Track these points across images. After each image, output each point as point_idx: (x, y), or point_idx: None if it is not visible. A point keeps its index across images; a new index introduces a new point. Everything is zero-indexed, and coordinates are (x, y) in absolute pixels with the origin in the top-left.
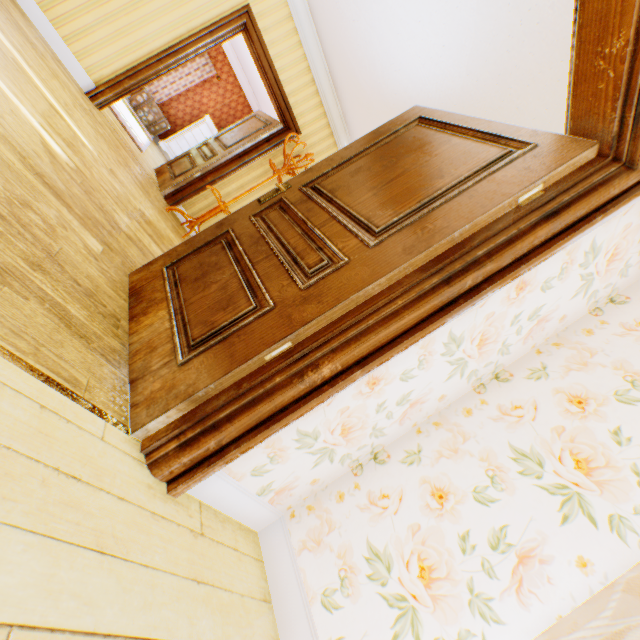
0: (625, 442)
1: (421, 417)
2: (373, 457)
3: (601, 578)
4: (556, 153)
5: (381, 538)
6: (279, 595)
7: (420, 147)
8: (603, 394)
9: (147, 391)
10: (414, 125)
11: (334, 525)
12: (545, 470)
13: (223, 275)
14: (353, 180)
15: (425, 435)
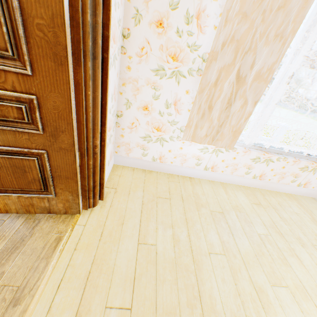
0: (182, 34)
1: (117, 89)
2: (117, 117)
3: (192, 92)
4: None
5: (142, 133)
6: (134, 165)
7: None
8: (166, 10)
9: (61, 209)
10: None
11: (129, 143)
12: (166, 71)
13: None
14: None
15: (124, 93)
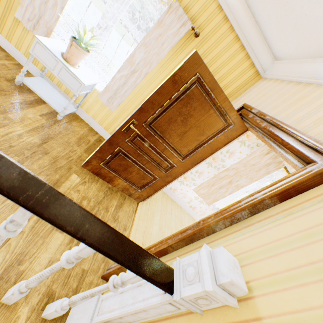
0: (222, 154)
1: None
2: None
3: (210, 173)
4: (236, 131)
5: None
6: None
7: (197, 111)
8: None
9: (136, 197)
10: (195, 85)
11: None
12: (207, 160)
13: (134, 169)
14: (170, 127)
15: None
